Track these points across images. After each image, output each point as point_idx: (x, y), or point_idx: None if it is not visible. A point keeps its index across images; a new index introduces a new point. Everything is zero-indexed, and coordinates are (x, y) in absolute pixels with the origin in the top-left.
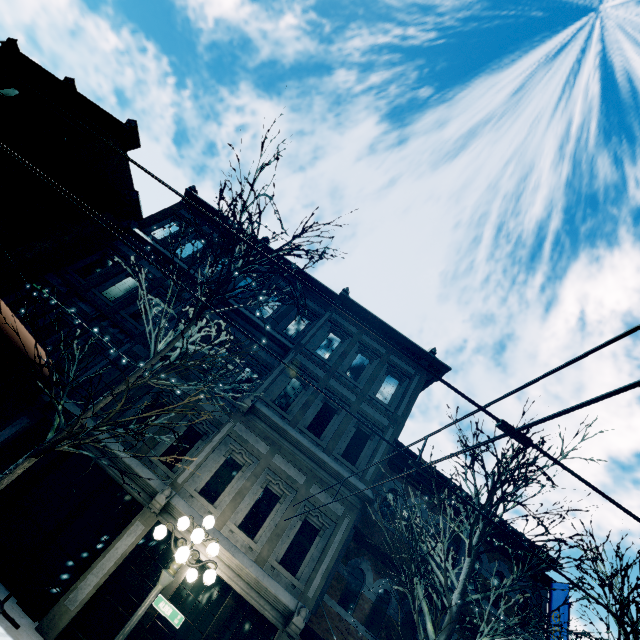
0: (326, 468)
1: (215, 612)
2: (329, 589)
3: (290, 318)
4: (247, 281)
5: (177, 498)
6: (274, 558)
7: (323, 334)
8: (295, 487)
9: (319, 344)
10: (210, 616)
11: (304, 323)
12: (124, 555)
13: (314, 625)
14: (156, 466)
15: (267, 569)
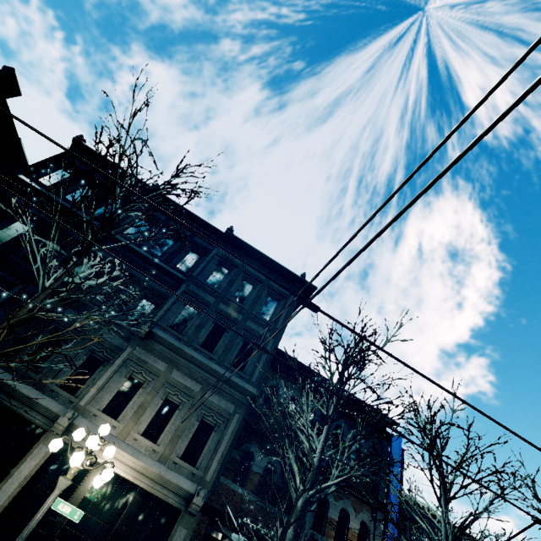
0: (218, 376)
1: (123, 509)
2: (225, 472)
3: (182, 254)
4: (131, 218)
5: (80, 419)
6: (176, 455)
7: (212, 266)
8: (192, 395)
9: (209, 275)
10: (118, 513)
11: (195, 258)
12: (28, 476)
13: (213, 502)
14: (58, 394)
15: (170, 465)
